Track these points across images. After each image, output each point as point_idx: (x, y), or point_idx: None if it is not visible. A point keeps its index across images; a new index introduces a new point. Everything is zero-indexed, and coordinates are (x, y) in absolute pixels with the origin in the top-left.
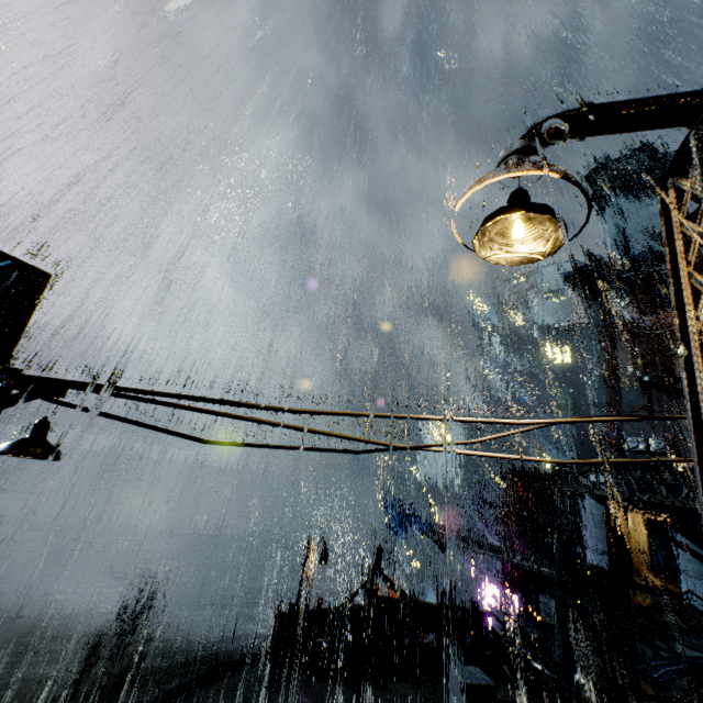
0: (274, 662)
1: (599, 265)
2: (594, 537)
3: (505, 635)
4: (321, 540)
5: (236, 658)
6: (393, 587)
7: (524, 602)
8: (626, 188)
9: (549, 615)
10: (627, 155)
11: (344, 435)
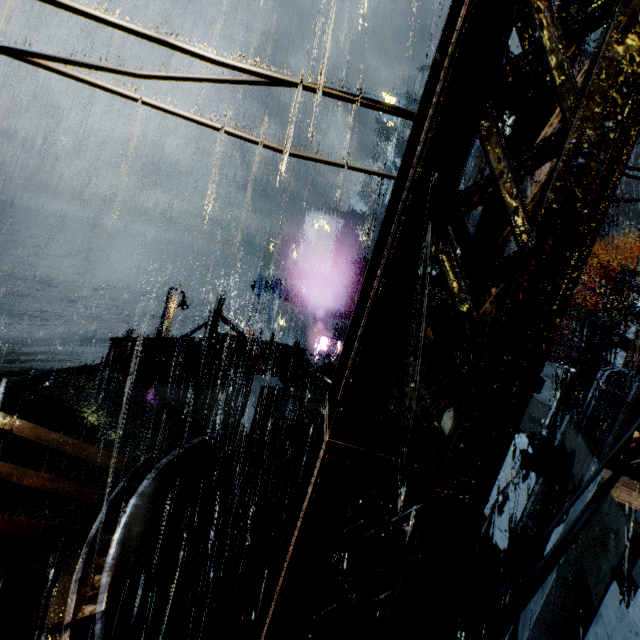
0: (113, 371)
1: None
2: None
3: None
4: (180, 291)
5: (75, 367)
6: (232, 327)
7: None
8: None
9: None
10: None
11: None
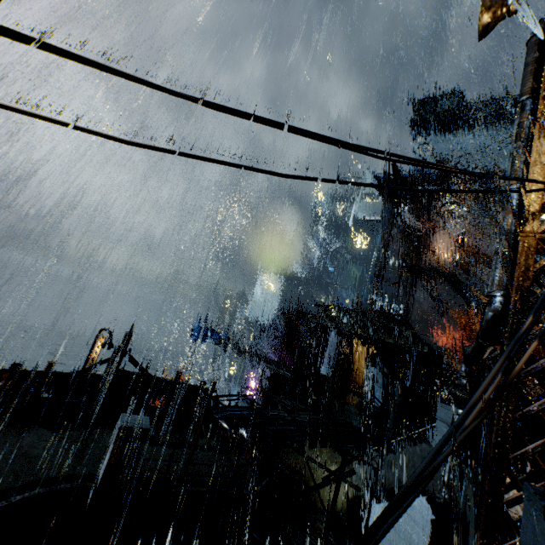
0: None
1: (398, 175)
2: (329, 357)
3: None
4: (108, 331)
5: None
6: (135, 364)
7: None
8: (436, 123)
9: None
10: (445, 96)
11: None
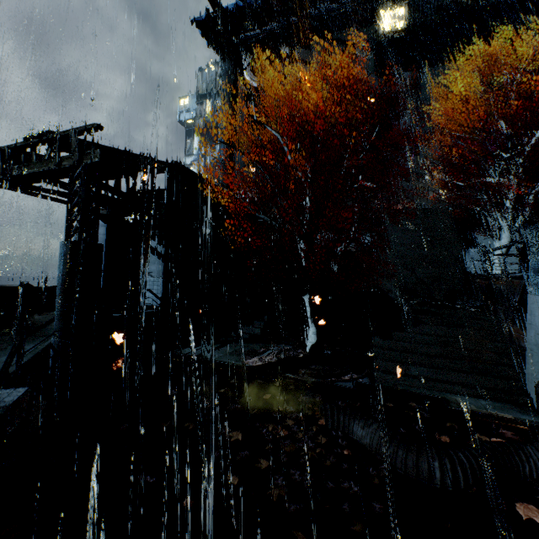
0: None
1: (218, 6)
2: None
3: None
4: None
5: None
6: None
7: None
8: None
9: None
10: None
11: None
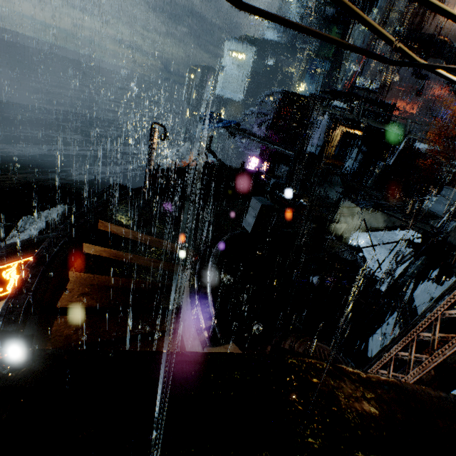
0: (150, 192)
1: None
2: (319, 138)
3: (258, 180)
4: (161, 126)
5: (128, 190)
6: (216, 158)
7: (271, 167)
8: None
9: (282, 173)
10: None
11: (390, 42)
